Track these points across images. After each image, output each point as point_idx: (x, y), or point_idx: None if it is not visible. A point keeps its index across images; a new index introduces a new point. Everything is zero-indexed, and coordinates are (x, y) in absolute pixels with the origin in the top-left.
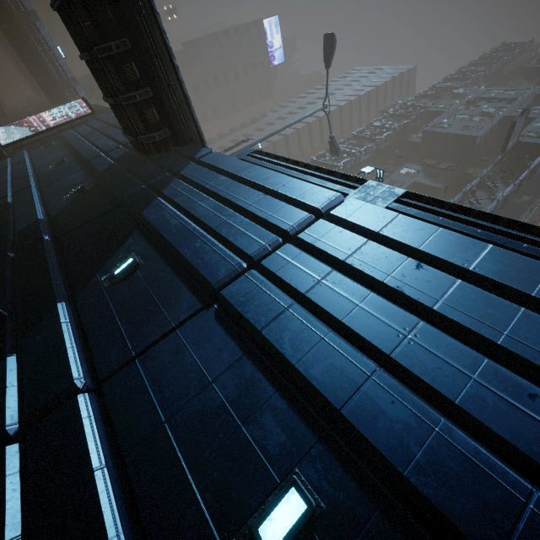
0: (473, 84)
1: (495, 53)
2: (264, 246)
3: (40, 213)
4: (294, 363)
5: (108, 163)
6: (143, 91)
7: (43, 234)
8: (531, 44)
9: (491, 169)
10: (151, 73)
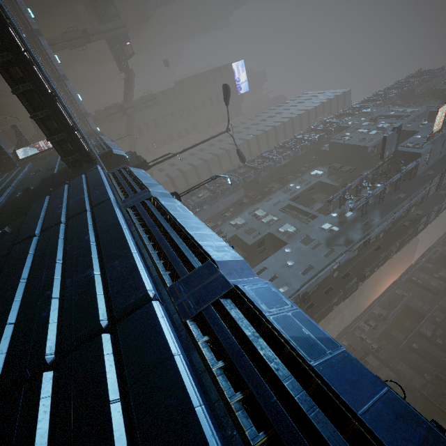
0: (390, 103)
1: (411, 78)
2: (52, 225)
3: None
4: None
5: (52, 173)
6: (59, 135)
7: None
8: (443, 70)
9: (372, 172)
10: (64, 125)
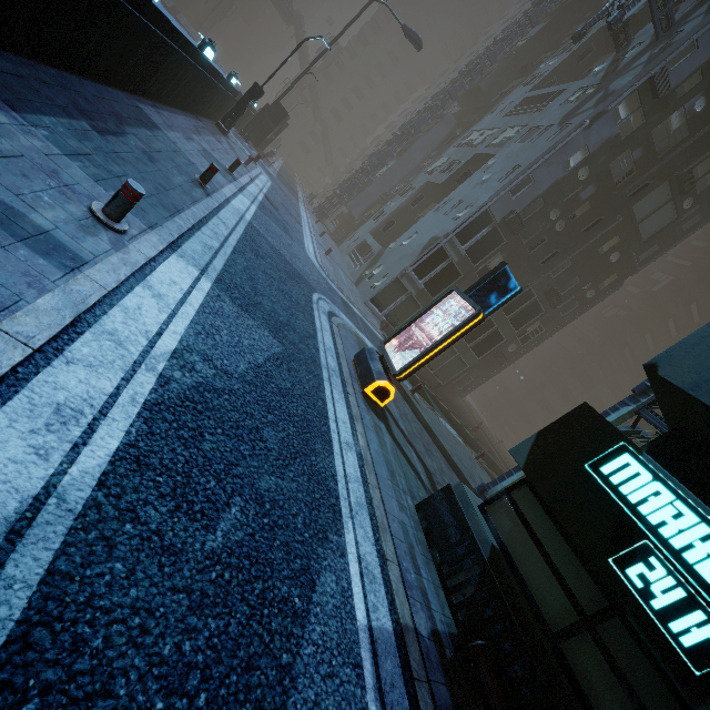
0: None
1: None
2: None
3: None
4: None
5: None
6: None
7: None
8: None
9: None
10: None
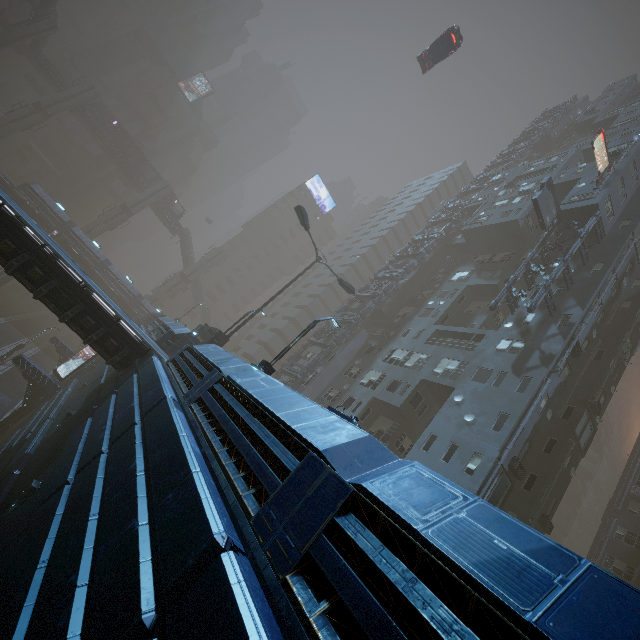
0: (524, 160)
1: (538, 123)
2: (89, 460)
3: (30, 447)
4: (12, 569)
5: (98, 384)
6: (98, 332)
7: (14, 469)
8: (576, 100)
9: (537, 250)
10: (102, 318)
